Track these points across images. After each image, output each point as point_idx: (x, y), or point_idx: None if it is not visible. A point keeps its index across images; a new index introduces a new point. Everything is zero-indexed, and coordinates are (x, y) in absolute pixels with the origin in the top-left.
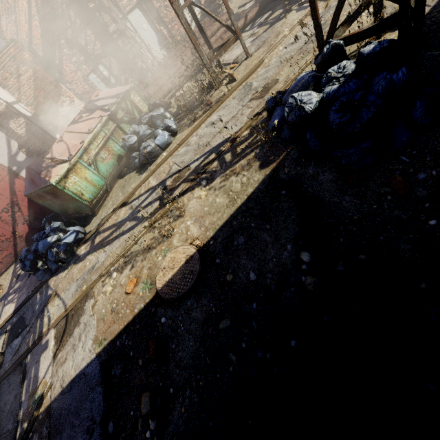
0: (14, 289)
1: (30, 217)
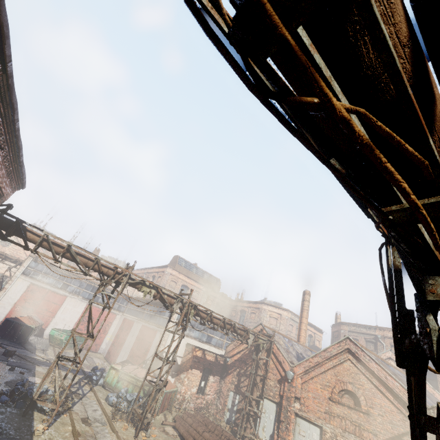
0: None
1: None
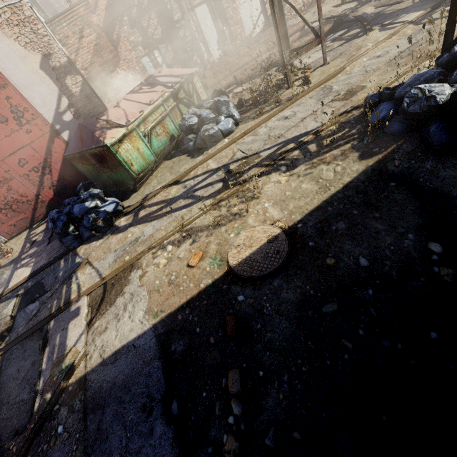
0: (27, 254)
1: (58, 183)
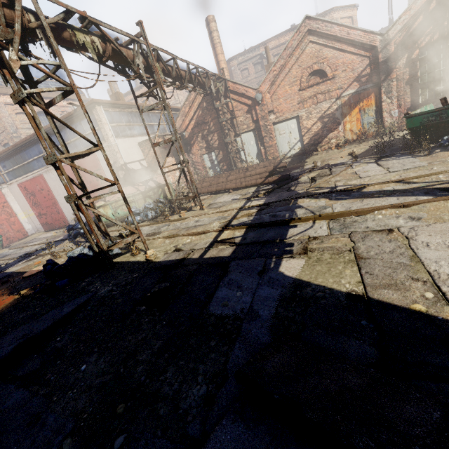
0: None
1: None
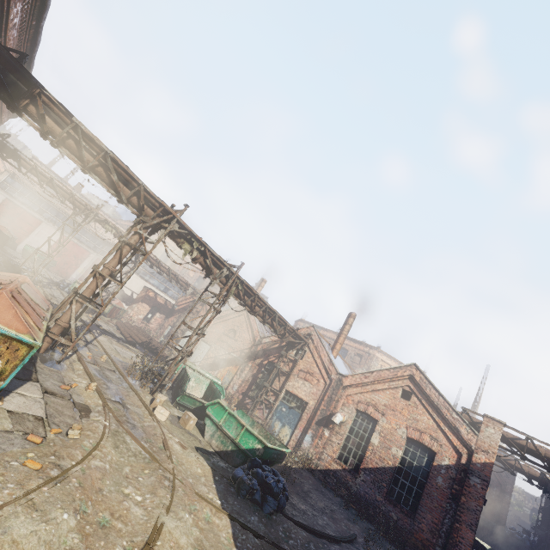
0: None
1: None
